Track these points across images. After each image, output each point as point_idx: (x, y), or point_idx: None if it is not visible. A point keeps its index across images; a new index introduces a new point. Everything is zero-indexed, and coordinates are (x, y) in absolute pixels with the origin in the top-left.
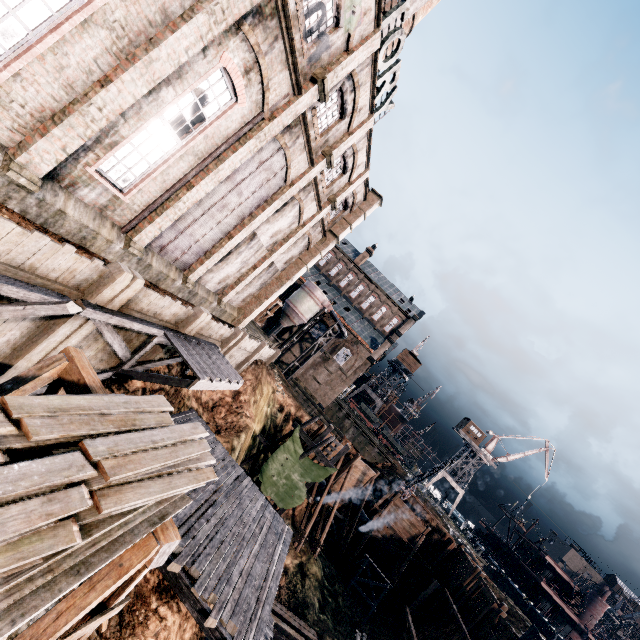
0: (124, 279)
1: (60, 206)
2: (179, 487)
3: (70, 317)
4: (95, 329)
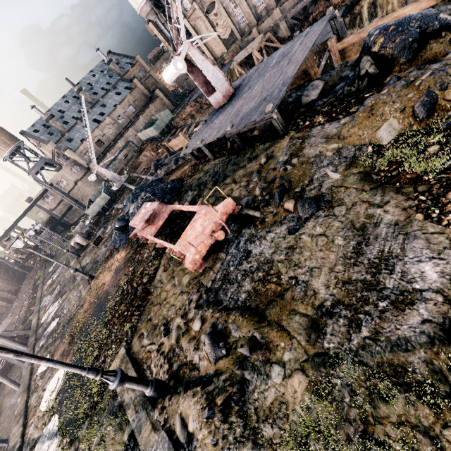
0: (275, 12)
1: (282, 3)
2: (252, 46)
3: (279, 24)
4: (289, 20)
